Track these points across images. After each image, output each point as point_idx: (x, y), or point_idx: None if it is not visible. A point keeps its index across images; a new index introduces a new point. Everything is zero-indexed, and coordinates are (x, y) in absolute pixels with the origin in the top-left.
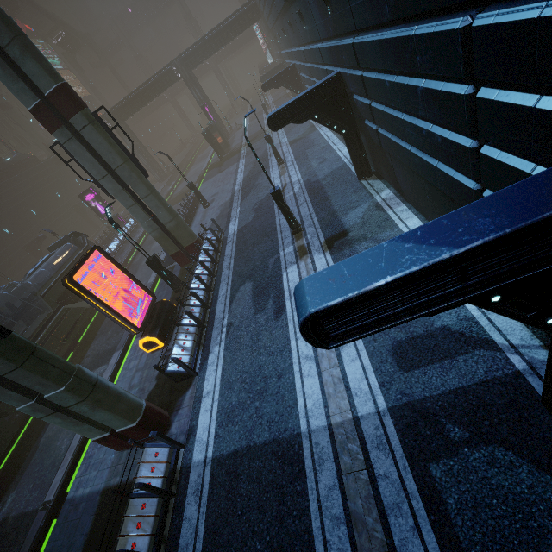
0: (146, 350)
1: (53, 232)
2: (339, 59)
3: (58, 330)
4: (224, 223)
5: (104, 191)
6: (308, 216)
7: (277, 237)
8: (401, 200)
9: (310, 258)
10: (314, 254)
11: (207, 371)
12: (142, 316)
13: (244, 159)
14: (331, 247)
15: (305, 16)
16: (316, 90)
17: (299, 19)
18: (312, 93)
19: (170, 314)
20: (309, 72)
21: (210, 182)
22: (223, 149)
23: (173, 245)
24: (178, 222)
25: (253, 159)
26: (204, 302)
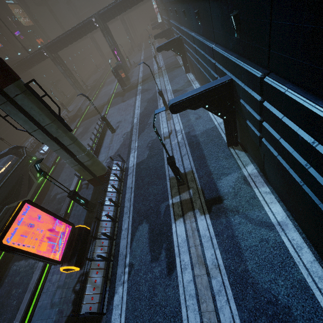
0: (65, 271)
1: (1, 138)
2: (235, 72)
3: (0, 226)
4: (126, 153)
5: (36, 138)
6: (190, 169)
7: (166, 183)
8: (264, 180)
9: (193, 216)
10: (196, 212)
11: (113, 313)
12: (63, 244)
13: (140, 96)
14: (210, 210)
15: (203, 18)
16: (211, 89)
17: (196, 17)
18: (207, 91)
19: (85, 238)
20: (194, 50)
21: (116, 109)
22: (125, 81)
23: (89, 174)
24: (94, 161)
25: (146, 97)
26: (111, 237)
